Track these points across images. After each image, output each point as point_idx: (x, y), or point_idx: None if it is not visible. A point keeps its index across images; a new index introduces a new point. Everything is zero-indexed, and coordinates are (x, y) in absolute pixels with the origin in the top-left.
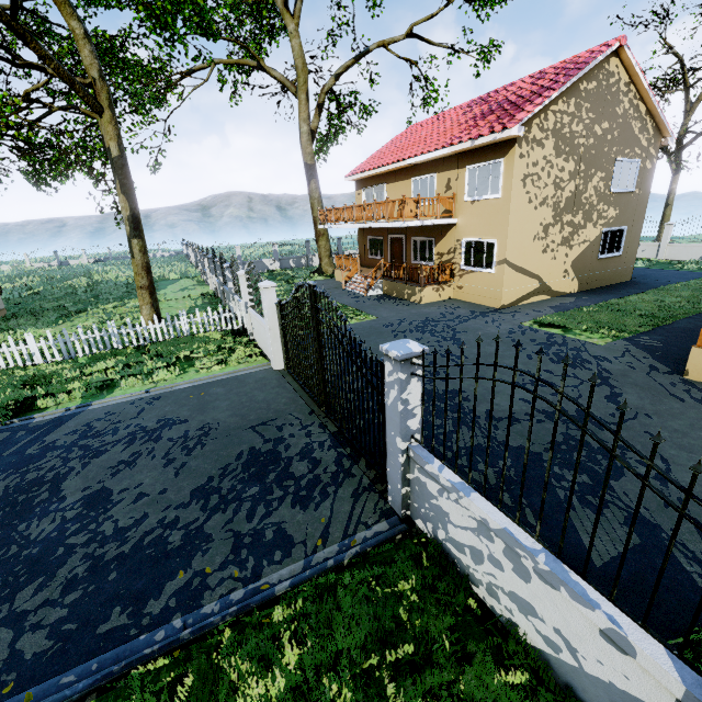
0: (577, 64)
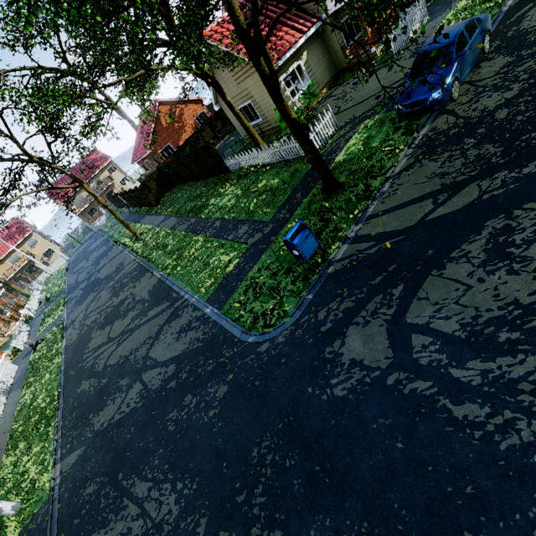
0: (19, 222)
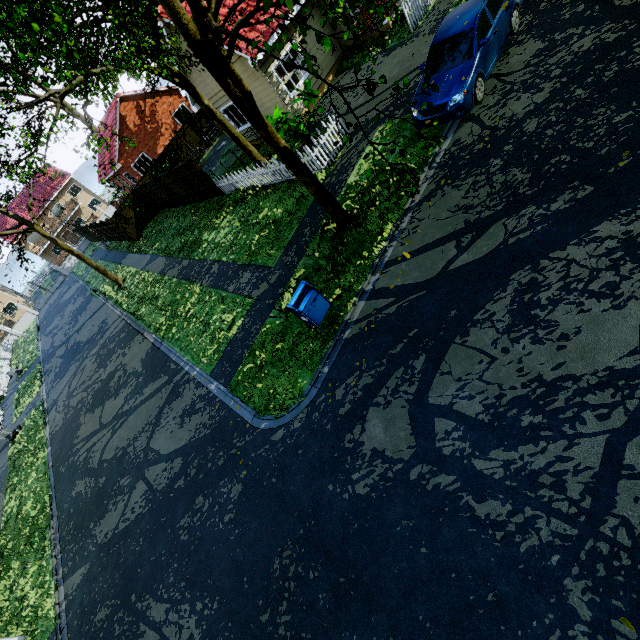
0: None
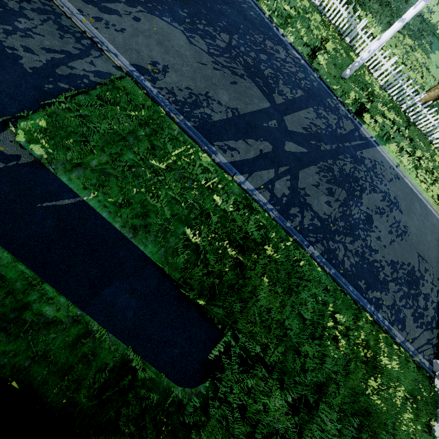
0: None
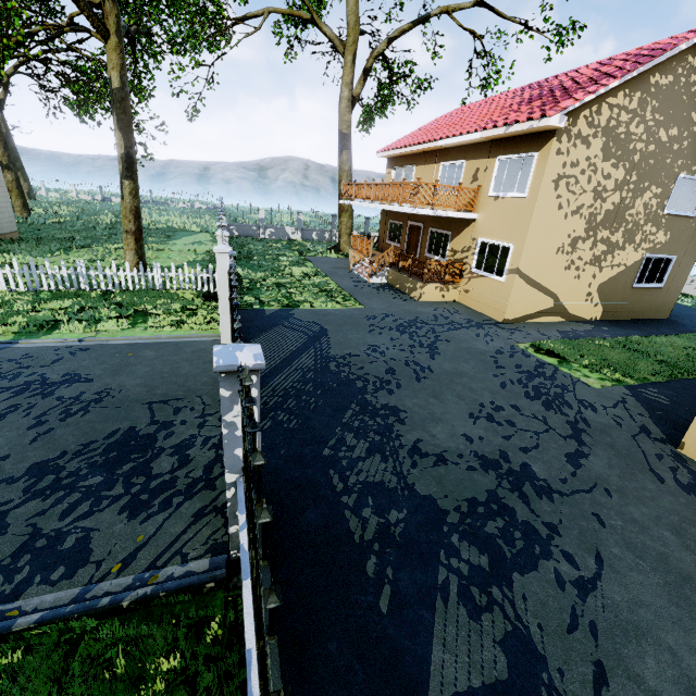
0: (652, 50)
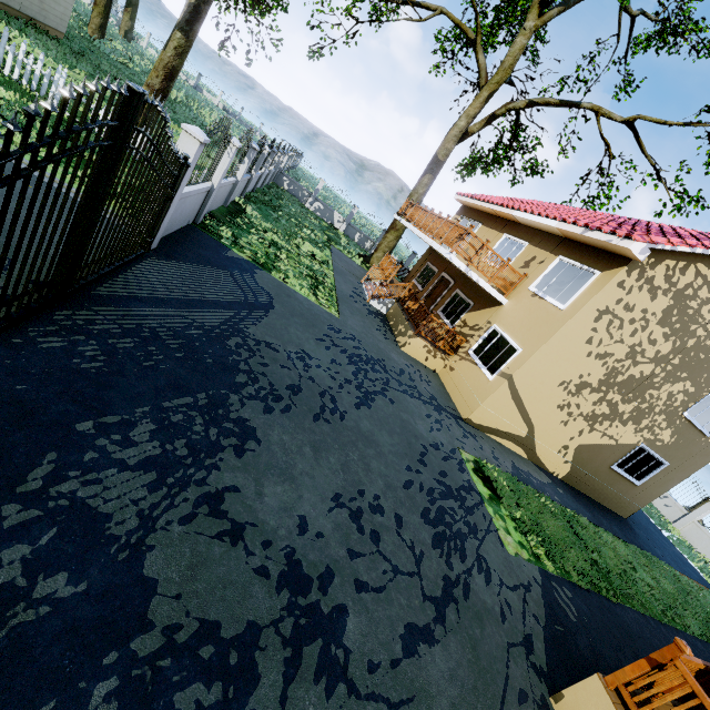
0: None
